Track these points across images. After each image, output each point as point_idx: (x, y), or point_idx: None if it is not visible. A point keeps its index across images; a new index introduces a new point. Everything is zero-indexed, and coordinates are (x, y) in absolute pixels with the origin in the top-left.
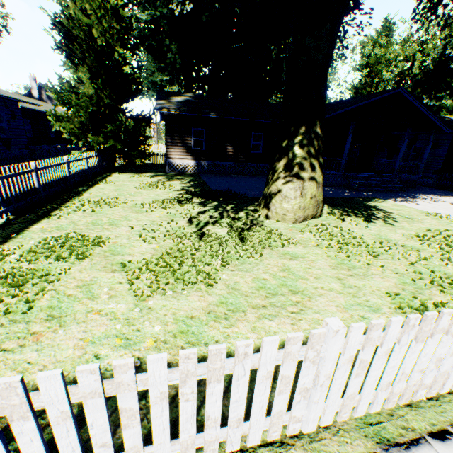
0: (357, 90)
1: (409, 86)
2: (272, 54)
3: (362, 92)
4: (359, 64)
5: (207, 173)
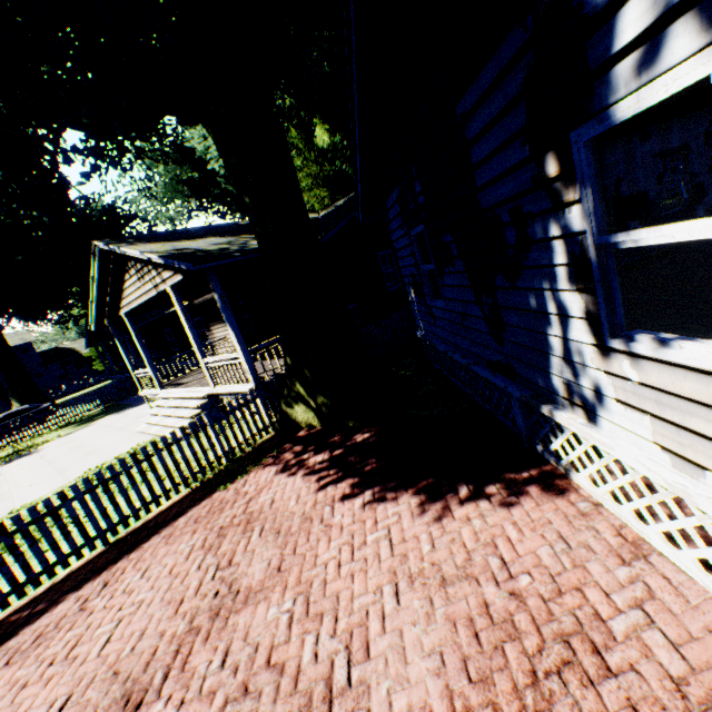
0: None
1: None
2: None
3: None
4: None
5: None
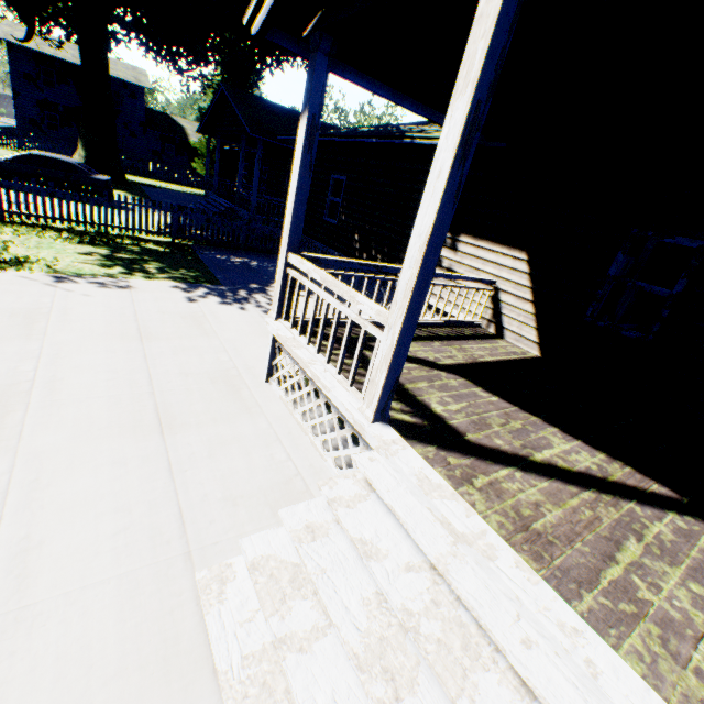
0: None
1: None
2: None
3: None
4: None
5: None
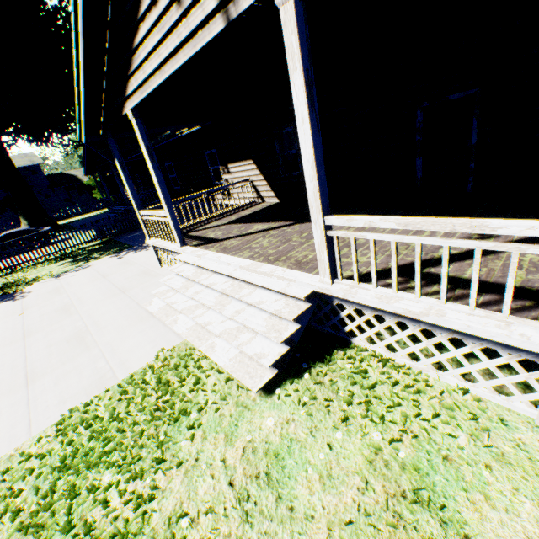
0: None
1: None
2: None
3: None
4: None
5: None
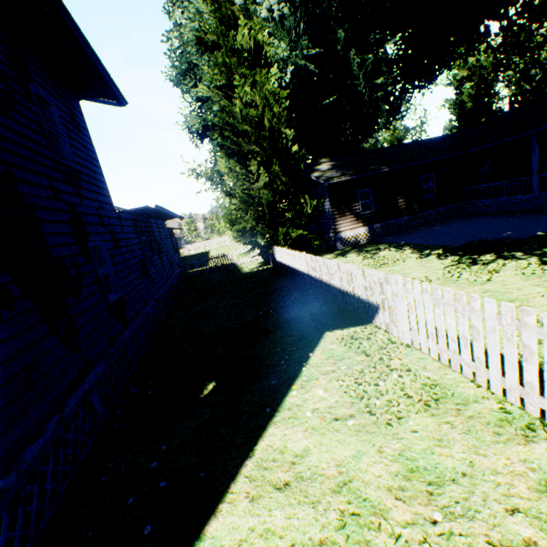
0: (461, 105)
1: (541, 78)
2: (364, 97)
3: (467, 105)
4: (459, 77)
5: (381, 236)
